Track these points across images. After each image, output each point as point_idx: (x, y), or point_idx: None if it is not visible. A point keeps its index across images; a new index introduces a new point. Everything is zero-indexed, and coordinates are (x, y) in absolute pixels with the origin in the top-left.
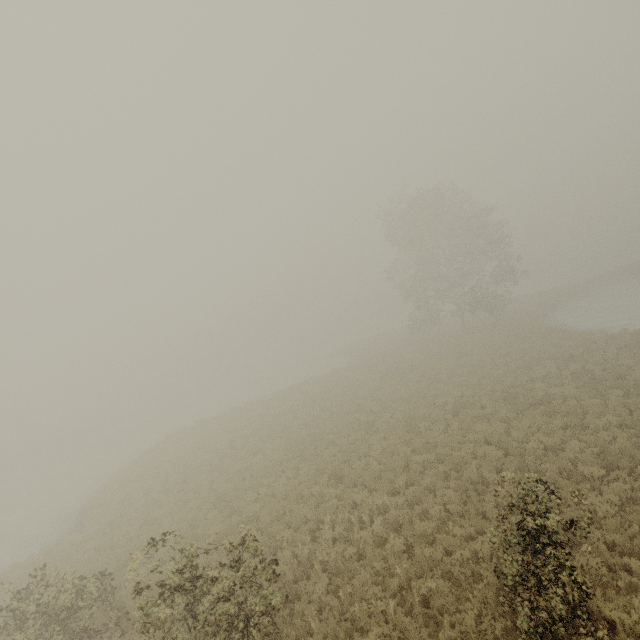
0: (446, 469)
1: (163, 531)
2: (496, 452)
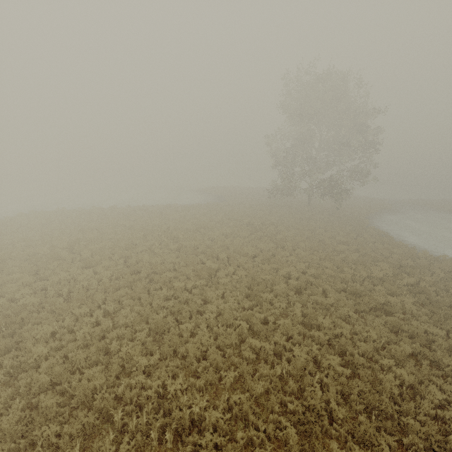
0: (284, 373)
1: None
2: (344, 370)
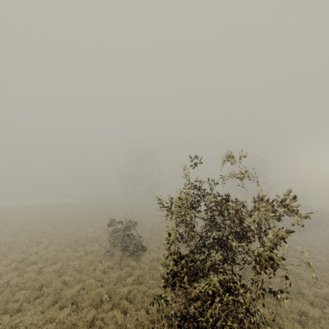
0: None
1: (90, 234)
2: None
